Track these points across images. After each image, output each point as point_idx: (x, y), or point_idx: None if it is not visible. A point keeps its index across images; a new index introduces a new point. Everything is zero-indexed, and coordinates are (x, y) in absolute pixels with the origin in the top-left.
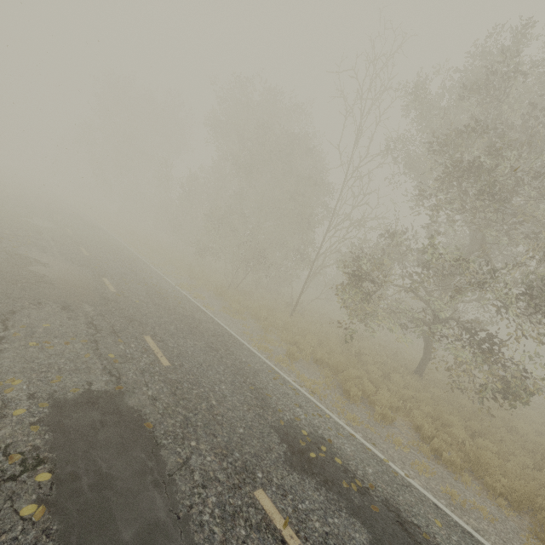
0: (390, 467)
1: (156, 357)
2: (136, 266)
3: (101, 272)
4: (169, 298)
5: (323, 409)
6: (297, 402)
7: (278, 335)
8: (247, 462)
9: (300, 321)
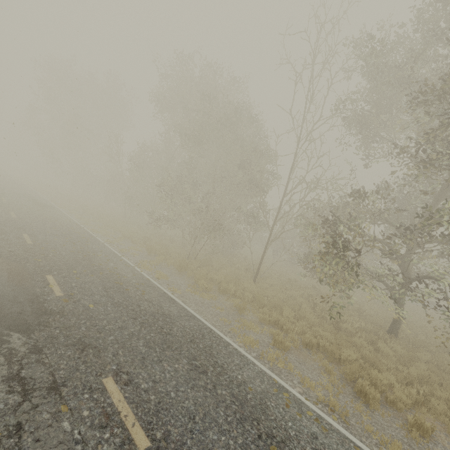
0: None
1: (124, 430)
2: (89, 249)
3: (45, 267)
4: (130, 289)
5: (364, 449)
6: None
7: (253, 313)
8: None
9: (264, 287)
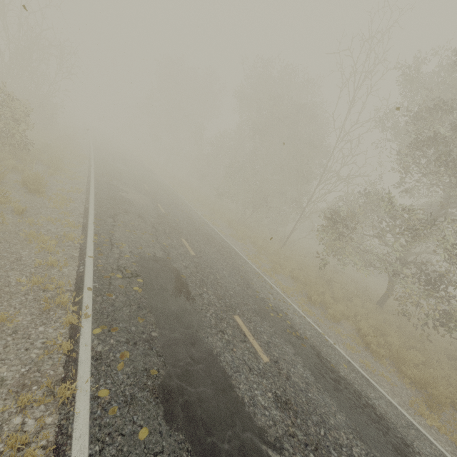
0: (324, 337)
1: (187, 249)
2: (176, 200)
3: (156, 201)
4: (196, 221)
5: (288, 300)
6: (270, 292)
7: (268, 257)
8: (232, 305)
9: (288, 252)
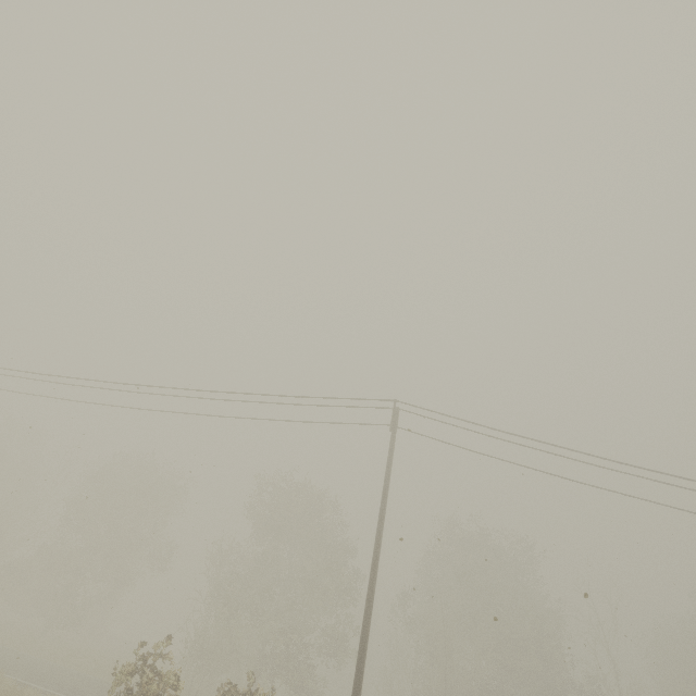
0: None
1: None
2: None
3: None
4: None
5: None
6: None
7: None
8: None
9: None
